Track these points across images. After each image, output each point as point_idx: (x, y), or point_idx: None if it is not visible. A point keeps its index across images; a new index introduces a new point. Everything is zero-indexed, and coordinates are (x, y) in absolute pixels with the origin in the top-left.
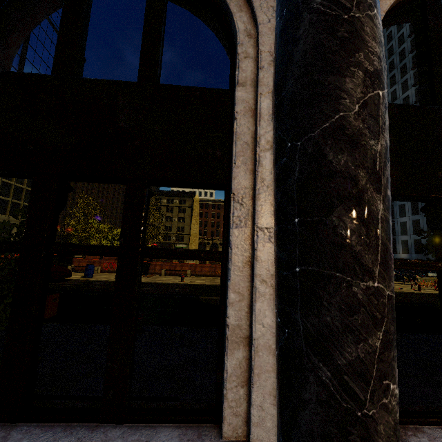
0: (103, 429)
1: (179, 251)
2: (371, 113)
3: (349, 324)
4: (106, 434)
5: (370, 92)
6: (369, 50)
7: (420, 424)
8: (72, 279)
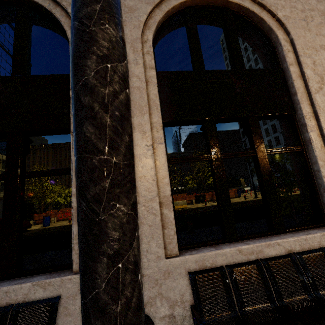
0: None
1: (45, 171)
2: (101, 75)
3: (92, 178)
4: None
5: (101, 66)
6: (100, 45)
7: (198, 247)
8: (32, 229)
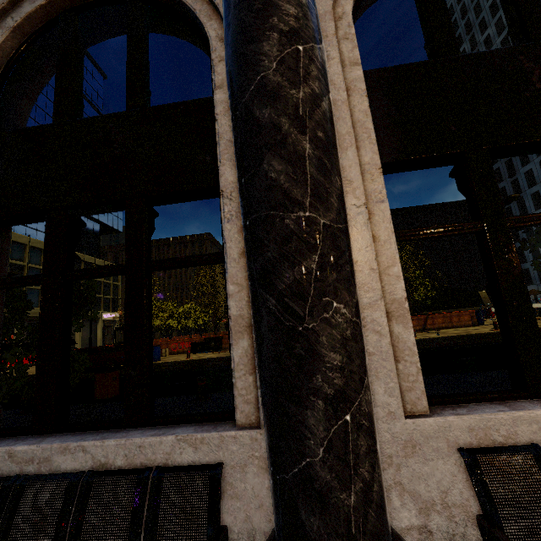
0: (127, 431)
1: (182, 258)
2: (289, 67)
3: (285, 252)
4: (127, 433)
5: (287, 49)
6: (283, 13)
7: (465, 402)
8: None
